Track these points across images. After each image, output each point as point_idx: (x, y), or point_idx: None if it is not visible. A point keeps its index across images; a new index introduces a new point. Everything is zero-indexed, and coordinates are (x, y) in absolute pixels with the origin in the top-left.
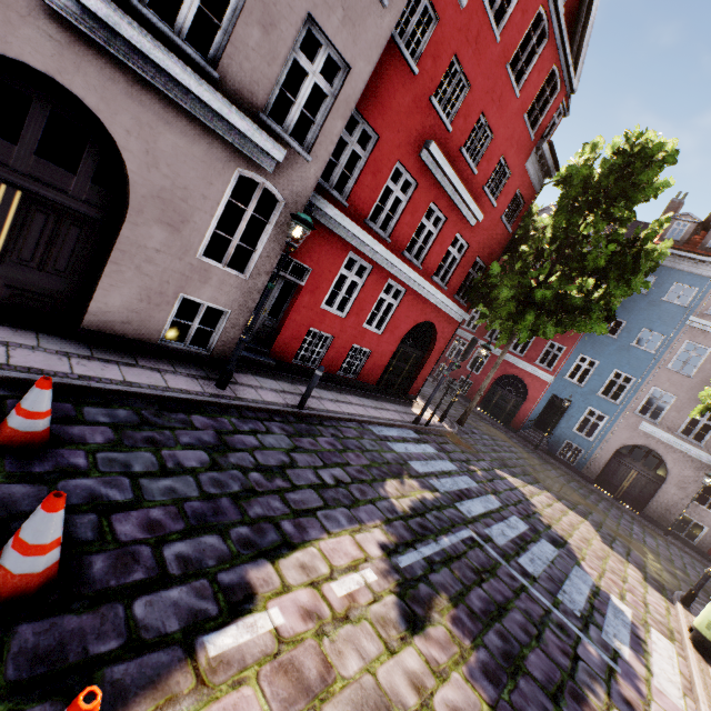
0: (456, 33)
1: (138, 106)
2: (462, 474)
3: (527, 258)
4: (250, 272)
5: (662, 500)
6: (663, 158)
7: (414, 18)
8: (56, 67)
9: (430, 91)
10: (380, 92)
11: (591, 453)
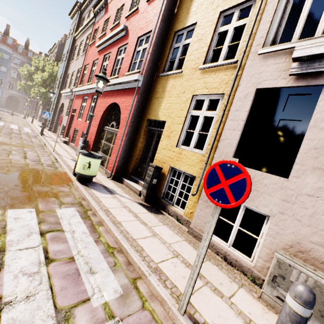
0: None
1: None
2: None
3: None
4: None
5: (21, 107)
6: None
7: None
8: None
9: None
10: None
11: (1, 100)
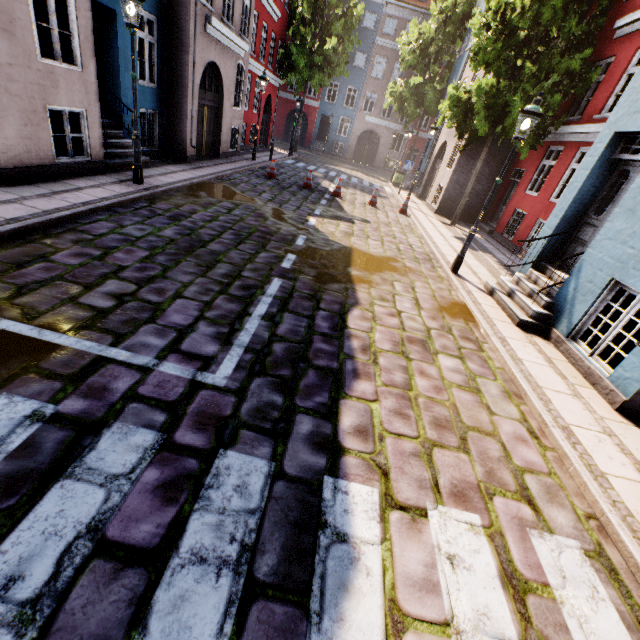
0: None
1: (223, 57)
2: (320, 168)
3: (305, 35)
4: (241, 107)
5: (380, 156)
6: None
7: None
8: (214, 57)
9: None
10: None
11: (348, 145)
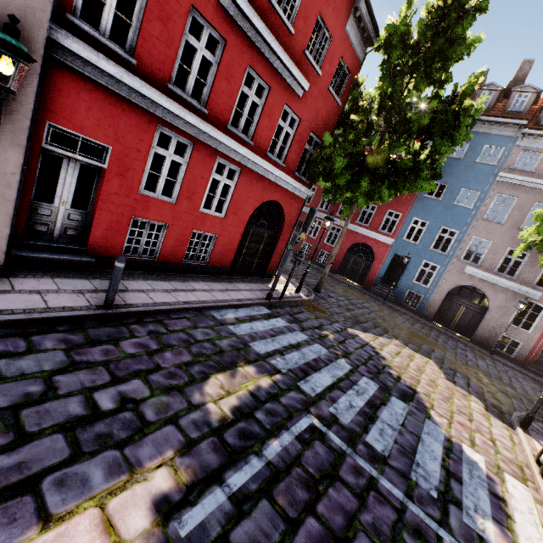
0: None
1: None
2: (312, 343)
3: (357, 126)
4: None
5: (486, 326)
6: (476, 4)
7: None
8: None
9: None
10: None
11: (429, 298)
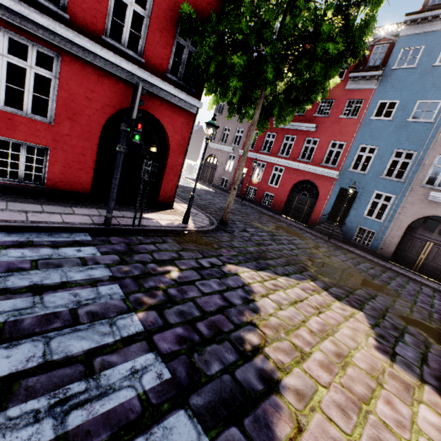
0: None
1: None
2: (104, 284)
3: None
4: None
5: None
6: None
7: None
8: None
9: None
10: None
11: (383, 233)
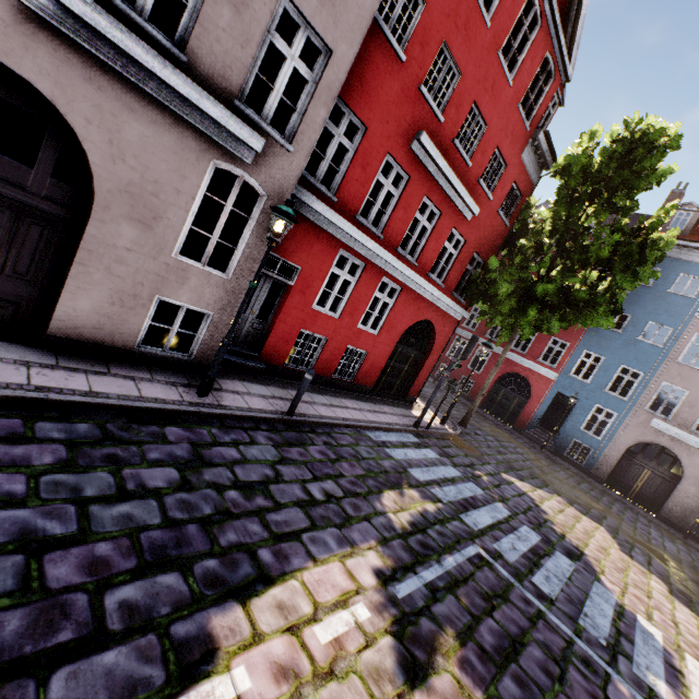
0: (444, 19)
1: (98, 92)
2: (467, 481)
3: (526, 251)
4: (232, 272)
5: (679, 500)
6: (667, 142)
7: (400, 2)
8: (1, 48)
9: (419, 80)
10: (366, 81)
11: (601, 452)
